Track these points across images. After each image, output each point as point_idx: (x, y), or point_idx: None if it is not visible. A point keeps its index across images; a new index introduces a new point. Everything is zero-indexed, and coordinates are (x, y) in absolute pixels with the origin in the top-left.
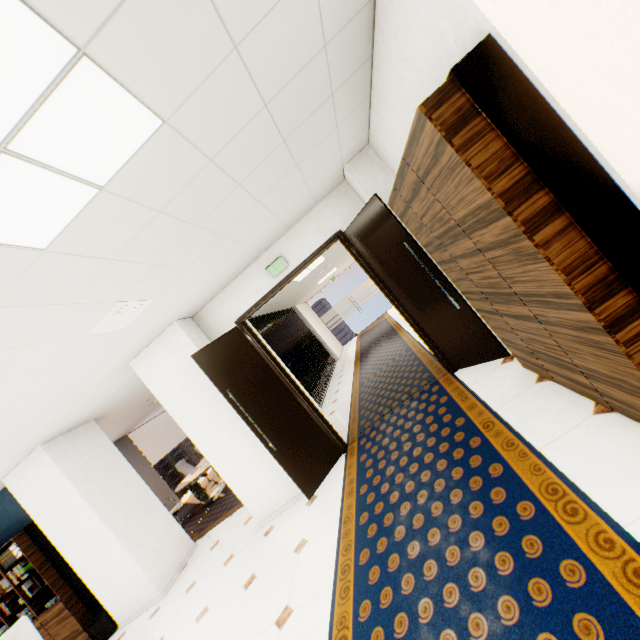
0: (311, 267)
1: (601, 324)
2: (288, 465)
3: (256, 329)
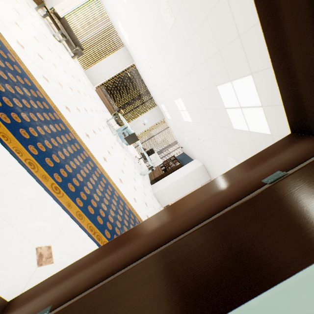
0: None
1: None
2: None
3: None
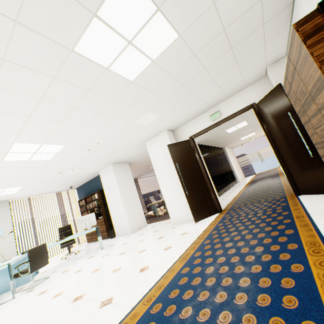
0: (237, 126)
1: None
2: (191, 204)
3: (199, 150)
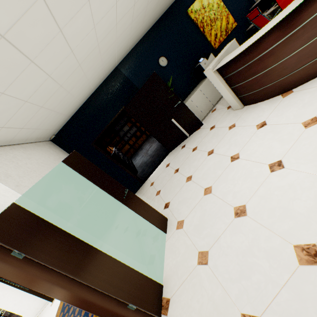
0: None
1: None
2: (38, 292)
3: None
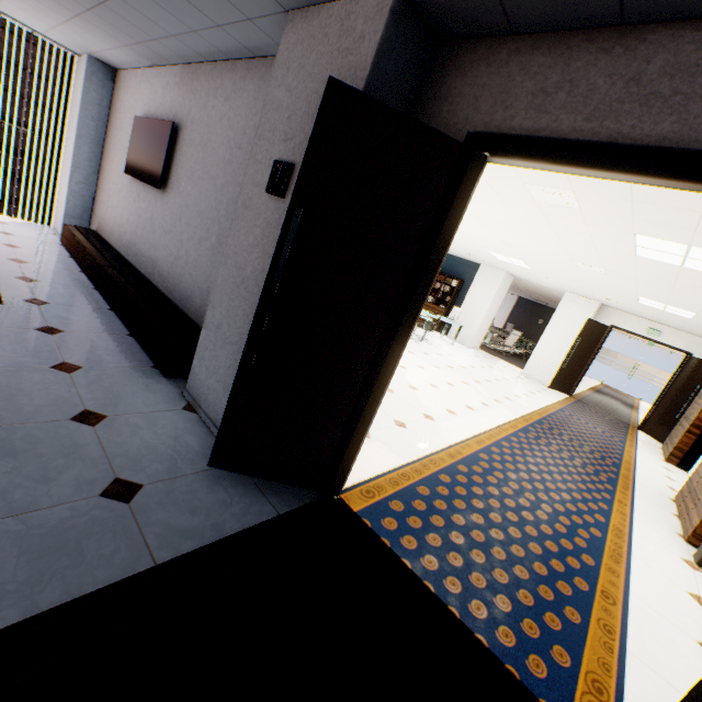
0: None
1: (687, 429)
2: (558, 374)
3: None
